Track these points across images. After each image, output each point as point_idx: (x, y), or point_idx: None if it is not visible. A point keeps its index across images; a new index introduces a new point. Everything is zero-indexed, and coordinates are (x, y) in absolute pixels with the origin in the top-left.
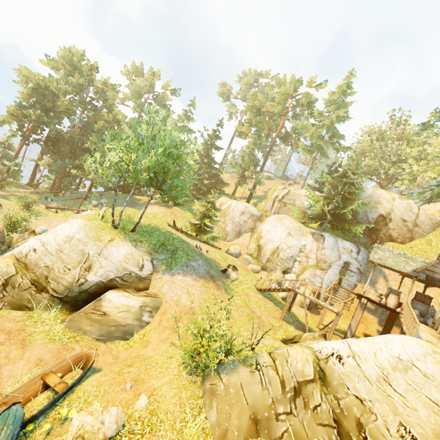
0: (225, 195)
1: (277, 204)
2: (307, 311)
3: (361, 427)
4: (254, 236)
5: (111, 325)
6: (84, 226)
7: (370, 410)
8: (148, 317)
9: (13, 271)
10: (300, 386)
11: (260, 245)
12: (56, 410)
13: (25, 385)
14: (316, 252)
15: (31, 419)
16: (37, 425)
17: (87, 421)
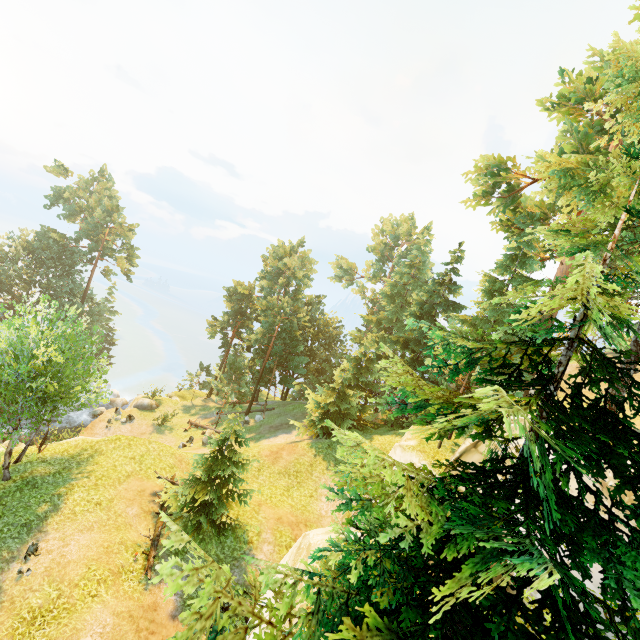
0: None
1: None
2: None
3: None
4: None
5: None
6: None
7: None
8: None
9: None
10: None
11: None
12: None
13: None
14: None
15: None
16: None
17: None
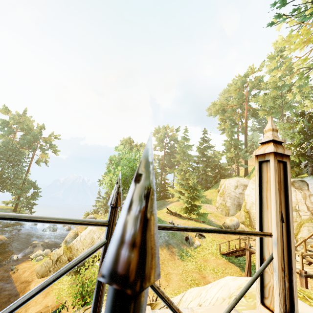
0: (228, 178)
1: None
2: None
3: None
4: (243, 203)
5: None
6: None
7: None
8: None
9: (62, 253)
10: None
11: (247, 210)
12: None
13: None
14: (304, 202)
15: None
16: None
17: None
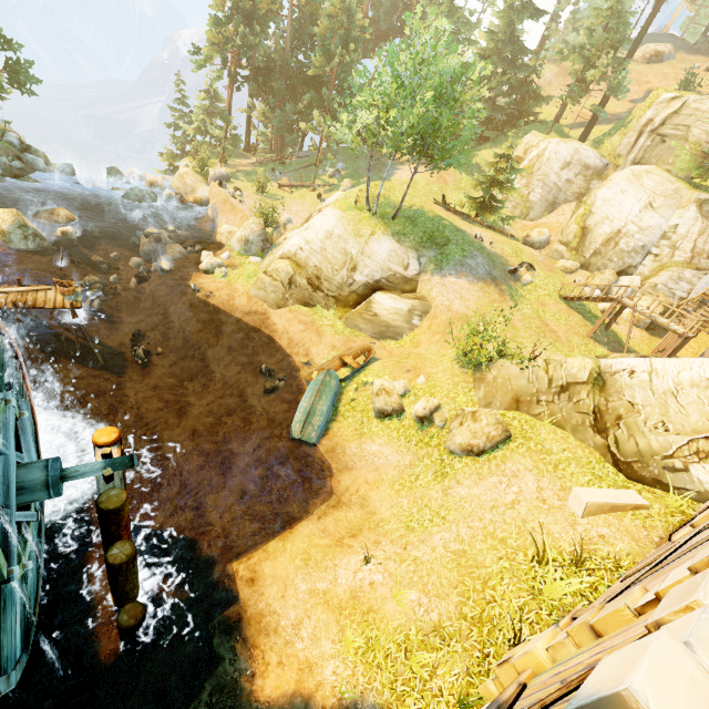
0: (539, 126)
1: (645, 140)
2: (644, 333)
3: (619, 419)
4: (579, 210)
5: (382, 325)
6: (341, 219)
7: (638, 411)
8: (416, 321)
9: (292, 272)
10: (569, 386)
11: (587, 227)
12: (356, 378)
13: (331, 360)
14: (696, 239)
15: (343, 380)
16: (347, 384)
17: (385, 383)
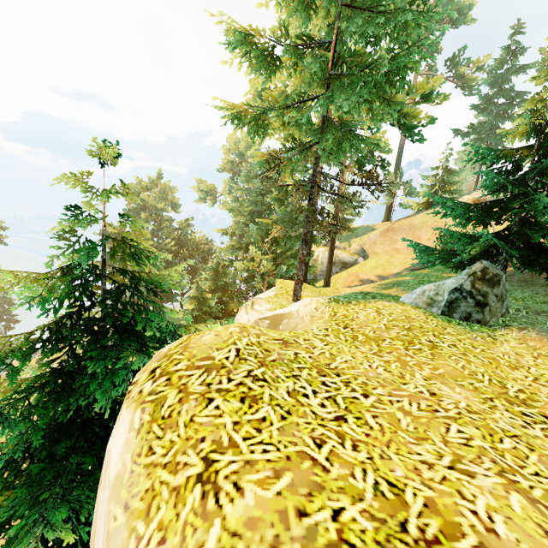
0: None
1: None
2: None
3: None
4: None
5: None
6: None
7: None
8: None
9: None
10: None
11: None
12: None
13: None
14: None
15: None
16: None
17: None
